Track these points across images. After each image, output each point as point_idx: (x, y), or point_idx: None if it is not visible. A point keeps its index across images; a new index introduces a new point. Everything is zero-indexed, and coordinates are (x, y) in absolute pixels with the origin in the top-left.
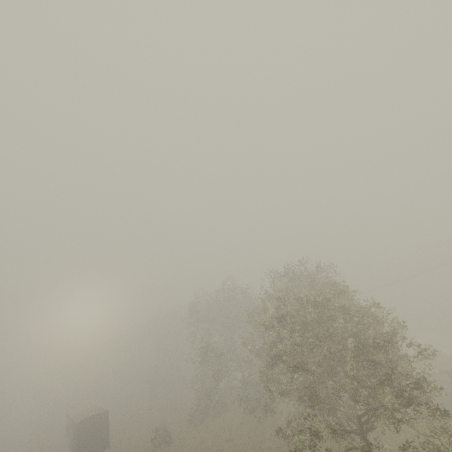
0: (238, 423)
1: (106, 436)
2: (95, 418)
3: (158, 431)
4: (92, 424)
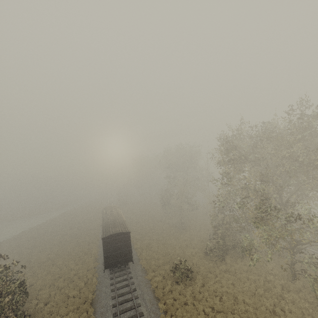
0: (279, 285)
1: (128, 252)
2: (118, 236)
3: (179, 265)
4: (116, 240)
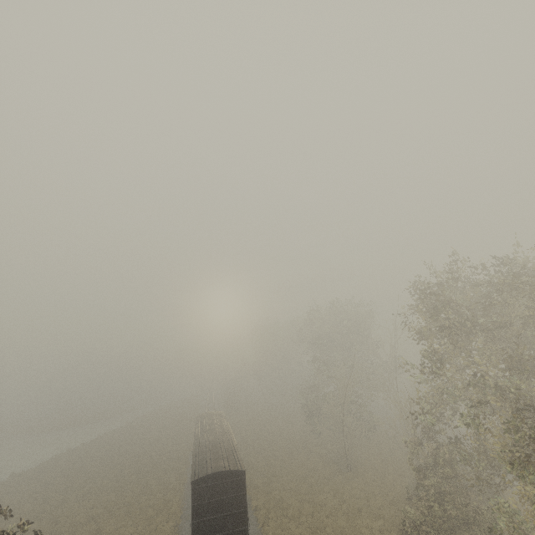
0: None
1: (241, 516)
2: (222, 478)
3: None
4: (217, 488)
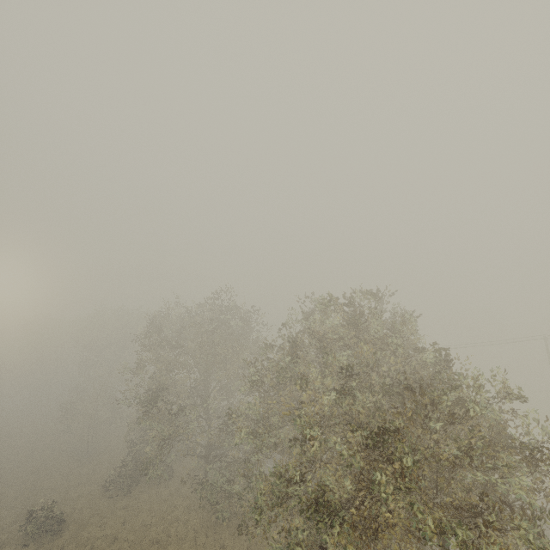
0: (183, 507)
1: None
2: None
3: (39, 512)
4: None
